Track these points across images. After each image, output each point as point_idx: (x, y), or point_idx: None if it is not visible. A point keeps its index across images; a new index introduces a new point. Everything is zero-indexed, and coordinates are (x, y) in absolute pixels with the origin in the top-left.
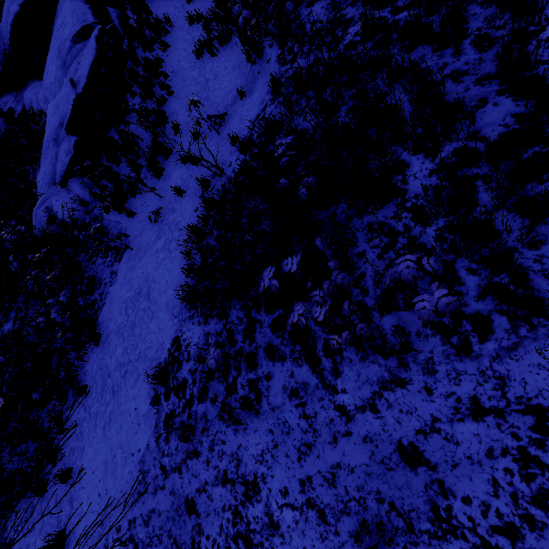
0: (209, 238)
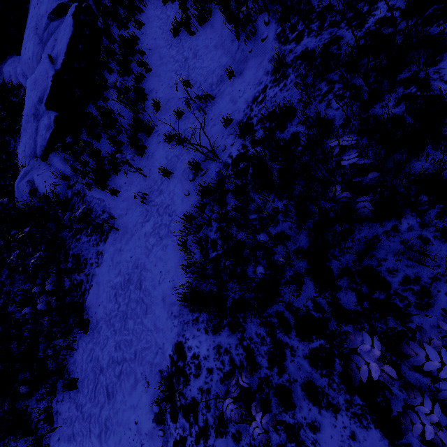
0: (208, 230)
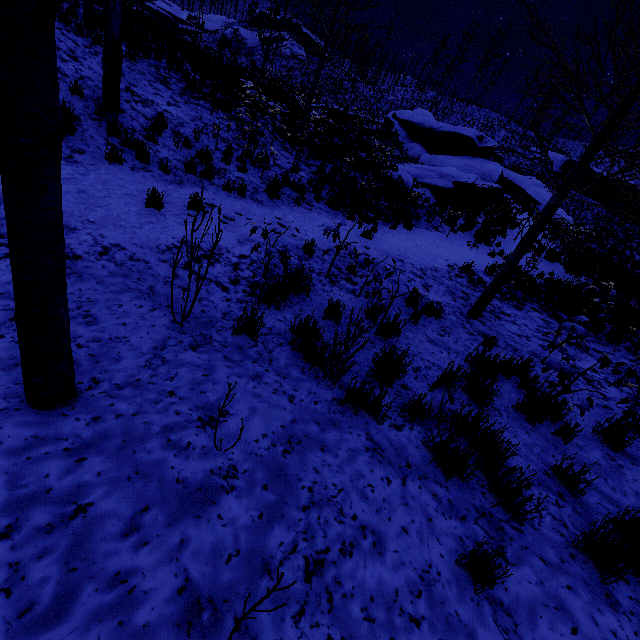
0: None
